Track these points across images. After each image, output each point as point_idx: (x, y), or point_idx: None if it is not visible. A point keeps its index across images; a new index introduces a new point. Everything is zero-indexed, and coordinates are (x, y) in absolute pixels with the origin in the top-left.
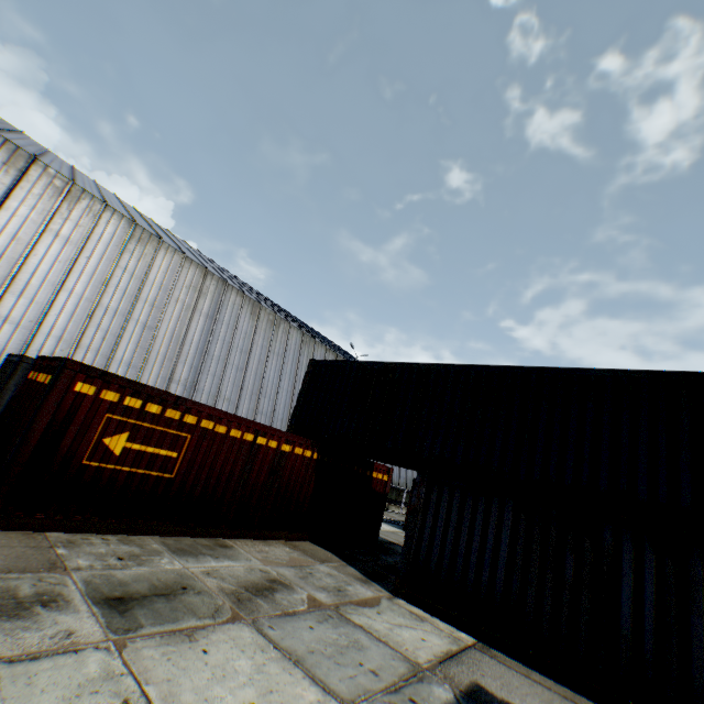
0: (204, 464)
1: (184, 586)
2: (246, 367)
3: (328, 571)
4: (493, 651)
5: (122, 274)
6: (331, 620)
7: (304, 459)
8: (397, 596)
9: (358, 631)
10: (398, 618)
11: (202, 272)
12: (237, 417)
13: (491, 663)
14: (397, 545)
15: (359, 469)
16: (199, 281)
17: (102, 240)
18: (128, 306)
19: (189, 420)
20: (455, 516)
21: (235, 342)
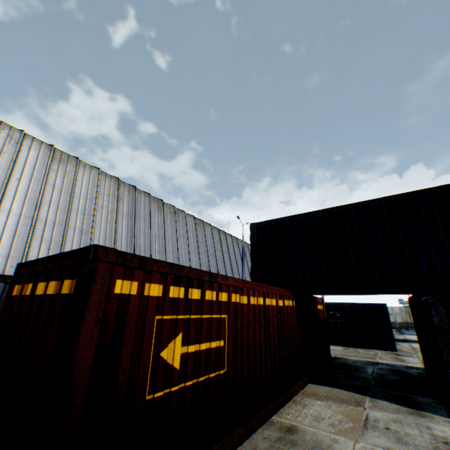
0: (241, 343)
1: None
2: (165, 250)
3: (386, 416)
4: None
5: (52, 190)
6: None
7: (290, 309)
8: None
9: None
10: None
11: (116, 182)
12: (250, 283)
13: None
14: (338, 358)
15: (312, 305)
16: (115, 189)
17: (28, 163)
18: (63, 217)
19: (223, 298)
20: None
21: (153, 232)
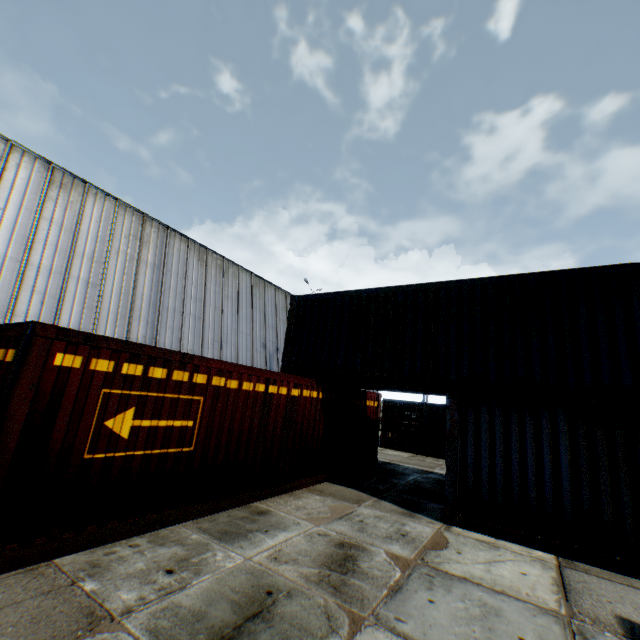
0: (221, 427)
1: (267, 591)
2: (204, 316)
3: (373, 513)
4: (579, 565)
5: (49, 226)
6: (437, 582)
7: (311, 400)
8: (451, 525)
9: (471, 588)
10: (479, 553)
11: (140, 219)
12: (246, 368)
13: (596, 583)
14: (391, 464)
15: (355, 400)
16: (138, 229)
17: (16, 187)
18: (63, 263)
19: (199, 380)
20: (501, 434)
21: (188, 291)
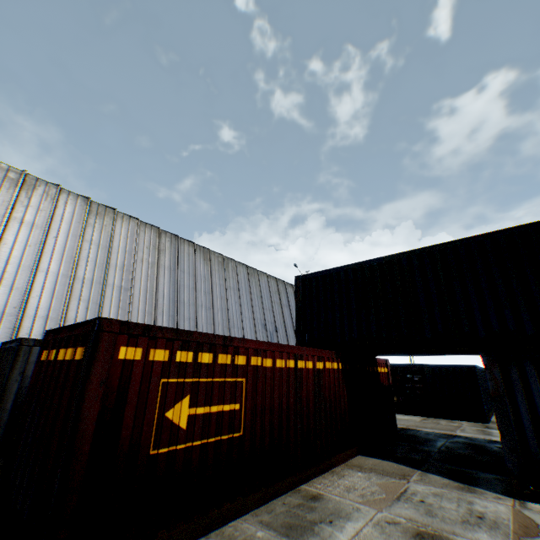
0: (263, 408)
1: None
2: (213, 306)
3: (428, 490)
4: None
5: (89, 246)
6: None
7: (333, 372)
8: (522, 500)
9: None
10: None
11: (156, 232)
12: (277, 345)
13: None
14: (409, 429)
15: (369, 368)
16: (156, 240)
17: (64, 219)
18: (101, 274)
19: (240, 361)
20: None
21: (198, 286)
